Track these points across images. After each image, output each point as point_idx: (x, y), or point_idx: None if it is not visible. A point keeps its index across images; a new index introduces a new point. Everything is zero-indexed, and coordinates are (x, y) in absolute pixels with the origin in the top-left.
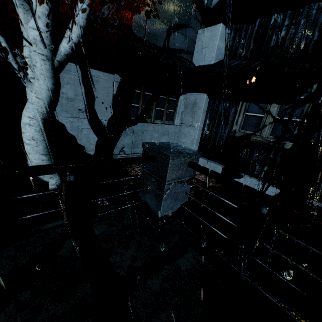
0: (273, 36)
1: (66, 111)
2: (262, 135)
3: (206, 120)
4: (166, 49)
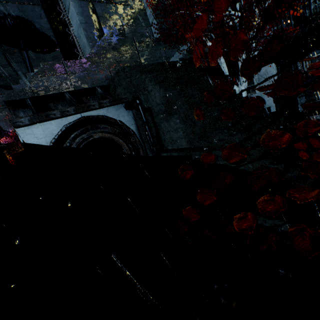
0: (306, 11)
1: None
2: None
3: (279, 78)
4: None
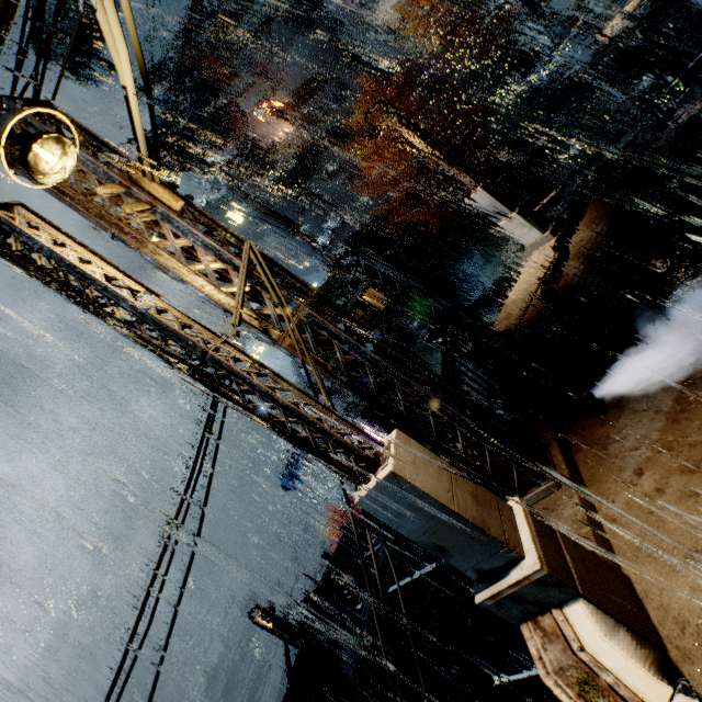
0: None
1: (553, 37)
2: None
3: None
4: None
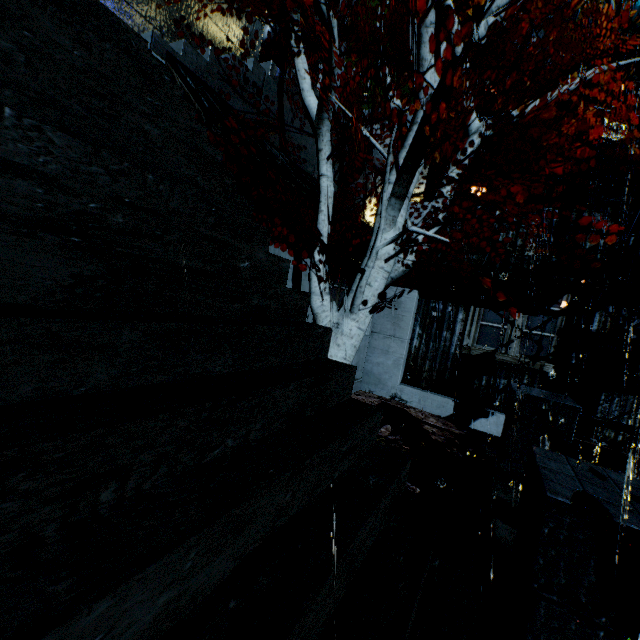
0: (501, 230)
1: None
2: (509, 353)
3: (415, 328)
4: (370, 226)
